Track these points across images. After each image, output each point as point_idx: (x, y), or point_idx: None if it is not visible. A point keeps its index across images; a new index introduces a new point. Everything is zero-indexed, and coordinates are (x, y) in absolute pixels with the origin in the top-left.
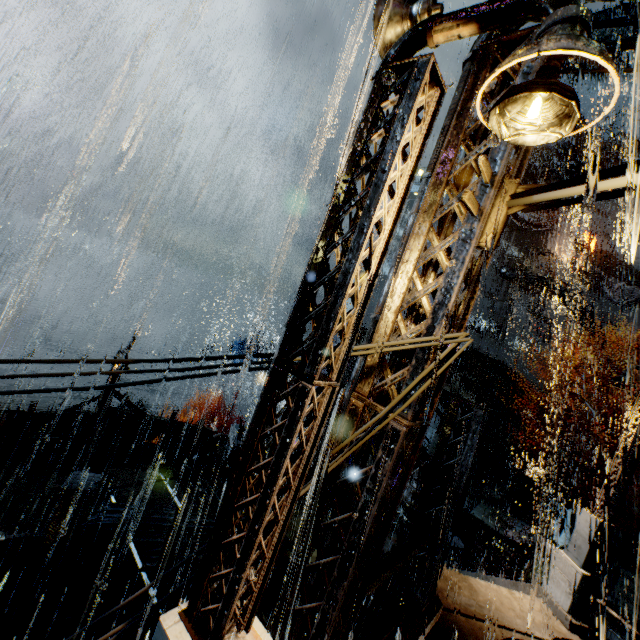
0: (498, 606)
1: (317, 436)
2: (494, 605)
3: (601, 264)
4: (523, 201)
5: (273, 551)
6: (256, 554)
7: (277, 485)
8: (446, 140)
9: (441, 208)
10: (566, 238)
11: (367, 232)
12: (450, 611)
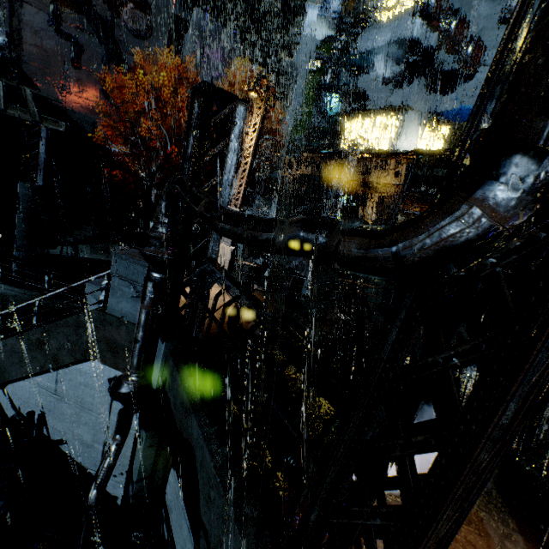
0: None
1: None
2: None
3: None
4: None
5: None
6: None
7: None
8: None
9: None
10: None
11: None
12: None
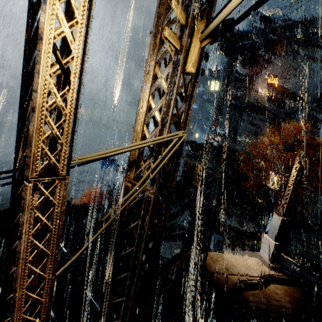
0: (237, 266)
1: (60, 217)
2: (235, 266)
3: (280, 93)
4: (206, 32)
5: (49, 296)
6: (29, 303)
7: (22, 260)
8: (158, 0)
9: (160, 50)
10: (263, 81)
11: (42, 45)
12: (213, 273)
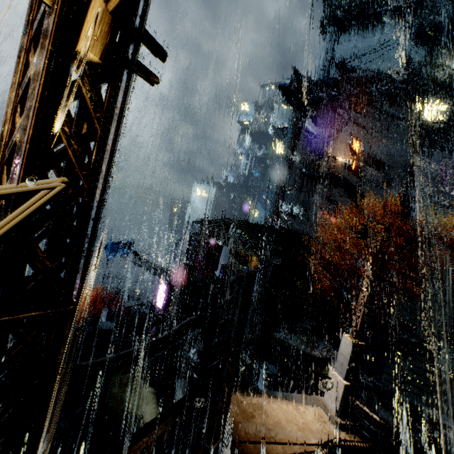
0: (284, 425)
1: None
2: (281, 425)
3: (363, 161)
4: None
5: None
6: None
7: None
8: None
9: (37, 15)
10: (341, 145)
11: None
12: (241, 442)
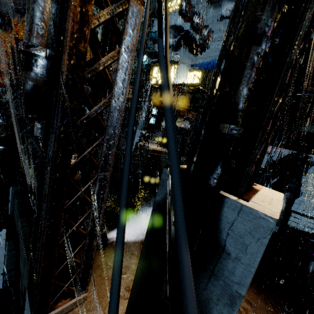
0: None
1: None
2: None
3: None
4: None
5: None
6: None
7: None
8: None
9: None
10: None
11: None
12: None
